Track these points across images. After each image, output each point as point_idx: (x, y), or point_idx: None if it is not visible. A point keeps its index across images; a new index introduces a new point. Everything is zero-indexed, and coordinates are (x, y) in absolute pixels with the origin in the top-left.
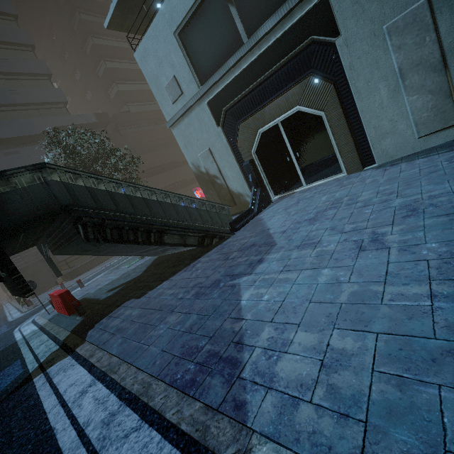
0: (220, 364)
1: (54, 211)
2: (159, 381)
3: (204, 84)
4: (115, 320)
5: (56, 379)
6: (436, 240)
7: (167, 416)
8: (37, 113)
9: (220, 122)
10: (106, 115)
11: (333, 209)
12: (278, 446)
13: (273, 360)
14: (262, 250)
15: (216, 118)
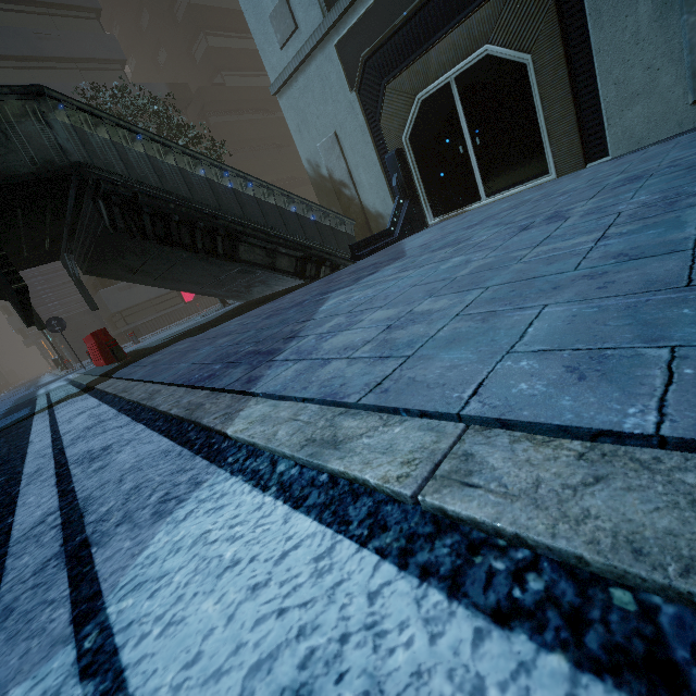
0: (253, 357)
1: (59, 169)
2: (171, 387)
3: (332, 8)
4: (155, 356)
5: (59, 410)
6: (650, 193)
7: (161, 408)
8: (79, 76)
9: (356, 82)
10: (185, 89)
11: (510, 210)
12: (278, 401)
13: (324, 339)
14: (381, 265)
15: (350, 76)
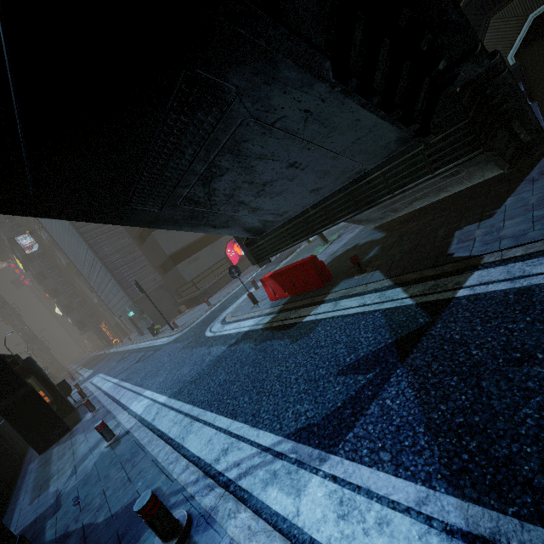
0: None
1: None
2: None
3: None
4: (506, 230)
5: (543, 269)
6: None
7: None
8: None
9: None
10: None
11: None
12: None
13: None
14: None
15: None
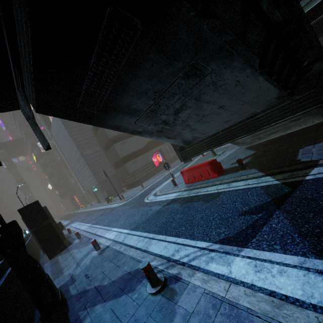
0: None
1: None
2: None
3: None
4: None
5: None
6: None
7: None
8: None
9: None
10: None
11: None
12: None
13: None
14: None
15: None
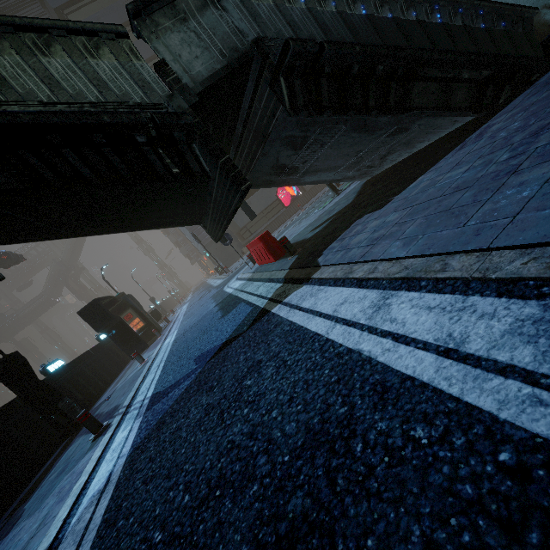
0: None
1: (243, 54)
2: None
3: None
4: (358, 237)
5: (305, 304)
6: None
7: None
8: None
9: None
10: None
11: None
12: None
13: None
14: None
15: None
